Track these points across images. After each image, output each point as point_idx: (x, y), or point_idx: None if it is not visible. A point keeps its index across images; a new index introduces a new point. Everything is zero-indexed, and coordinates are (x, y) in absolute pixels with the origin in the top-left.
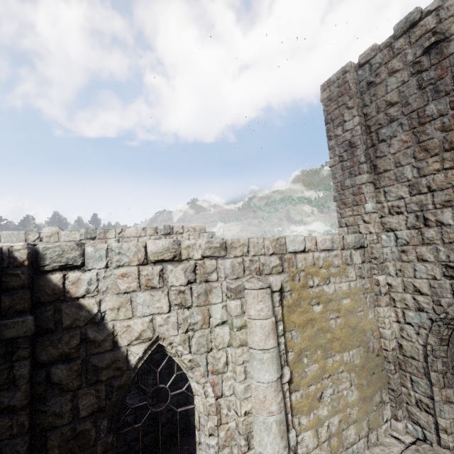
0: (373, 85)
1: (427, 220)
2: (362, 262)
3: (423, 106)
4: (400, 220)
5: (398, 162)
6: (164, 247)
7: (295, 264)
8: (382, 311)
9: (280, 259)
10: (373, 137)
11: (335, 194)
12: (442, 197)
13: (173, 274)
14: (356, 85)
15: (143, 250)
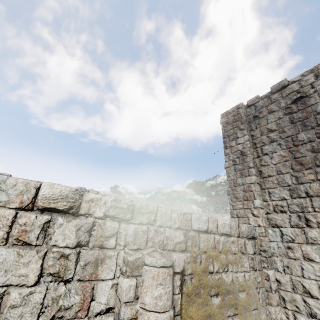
0: (257, 118)
1: (309, 221)
2: (254, 252)
3: (295, 134)
4: (284, 218)
5: (279, 171)
6: (62, 193)
7: (198, 244)
8: (274, 311)
9: (185, 235)
10: (258, 151)
11: (229, 188)
12: (319, 202)
13: (61, 229)
14: (246, 116)
15: (34, 191)
